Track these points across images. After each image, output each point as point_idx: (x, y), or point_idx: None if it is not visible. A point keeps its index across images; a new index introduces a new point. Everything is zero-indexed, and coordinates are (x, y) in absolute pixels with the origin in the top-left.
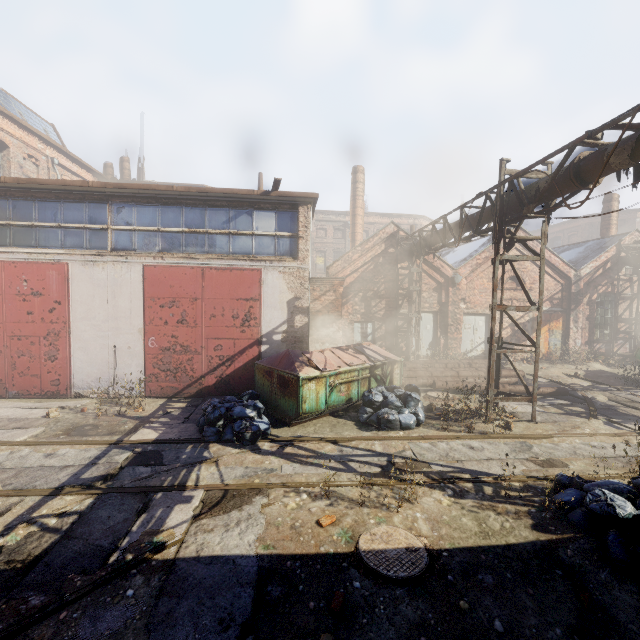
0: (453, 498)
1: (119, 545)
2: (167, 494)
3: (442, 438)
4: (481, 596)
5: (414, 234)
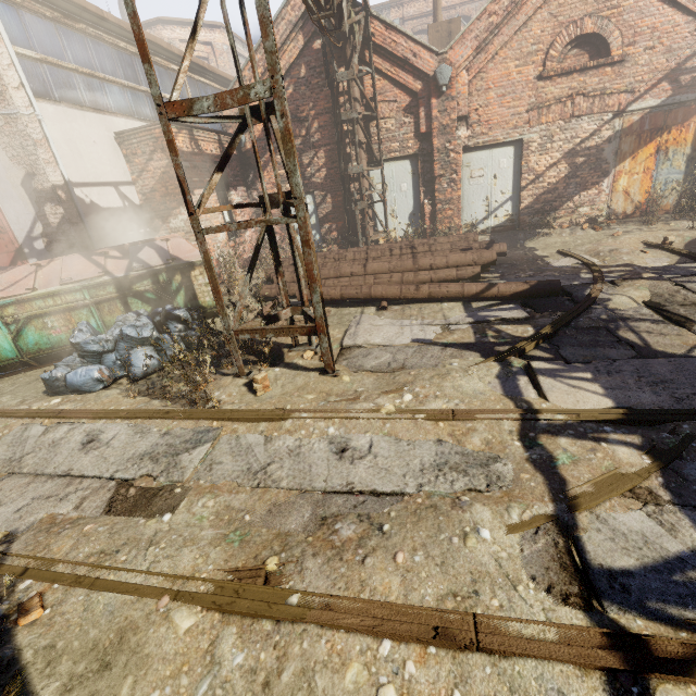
0: None
1: None
2: None
3: (81, 416)
4: None
5: None
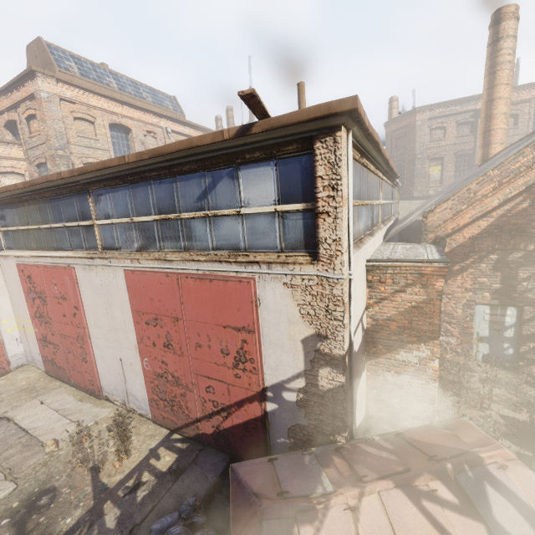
0: None
1: None
2: None
3: None
4: None
5: None
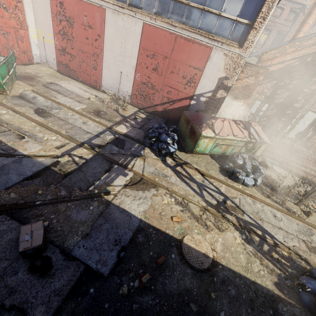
0: (243, 241)
1: (95, 183)
2: (119, 167)
3: (261, 202)
4: (223, 297)
5: None
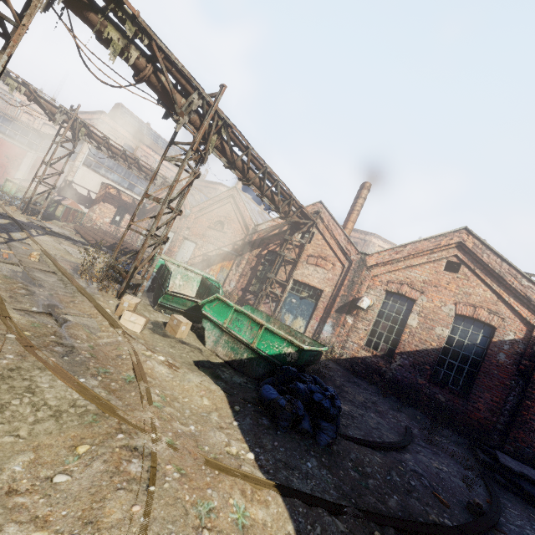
0: None
1: None
2: None
3: None
4: None
5: (362, 248)
